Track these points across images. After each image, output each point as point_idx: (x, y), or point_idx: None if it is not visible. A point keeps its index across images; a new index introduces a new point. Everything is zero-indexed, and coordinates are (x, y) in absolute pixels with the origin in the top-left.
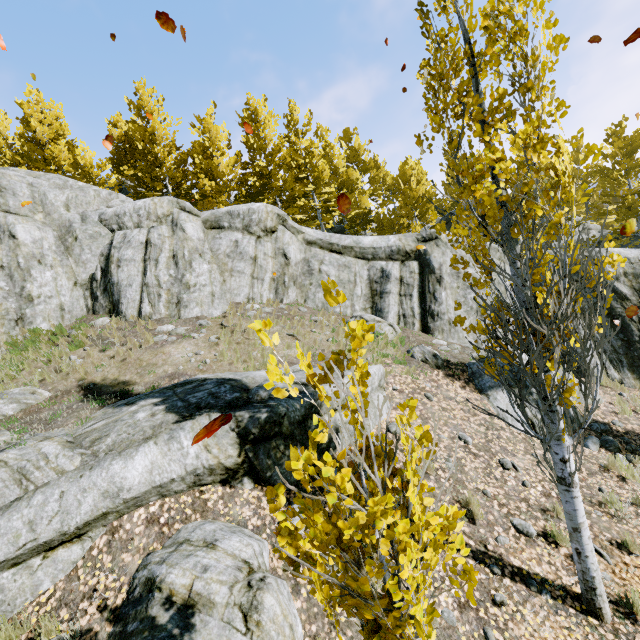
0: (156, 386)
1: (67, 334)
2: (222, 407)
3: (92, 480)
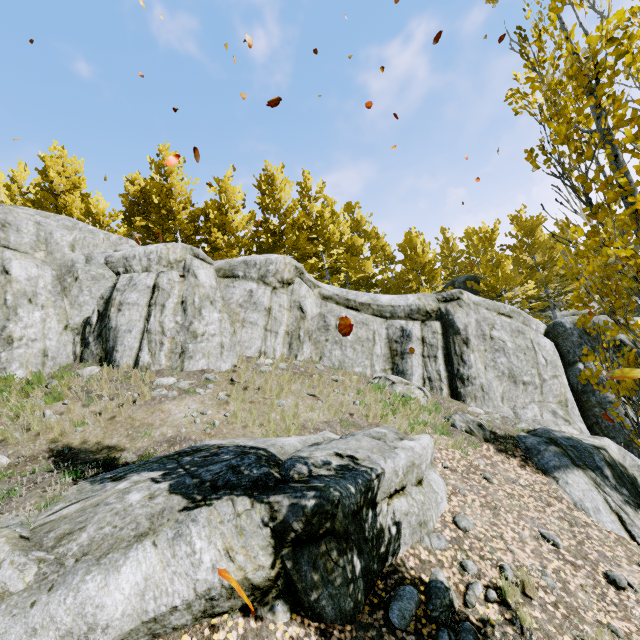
0: (151, 453)
1: (45, 384)
2: (247, 487)
3: (49, 611)
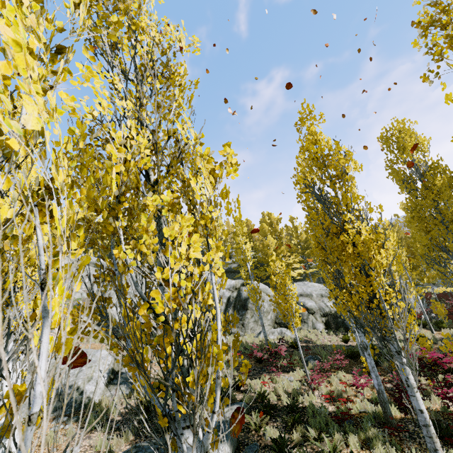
0: None
1: None
2: None
3: None
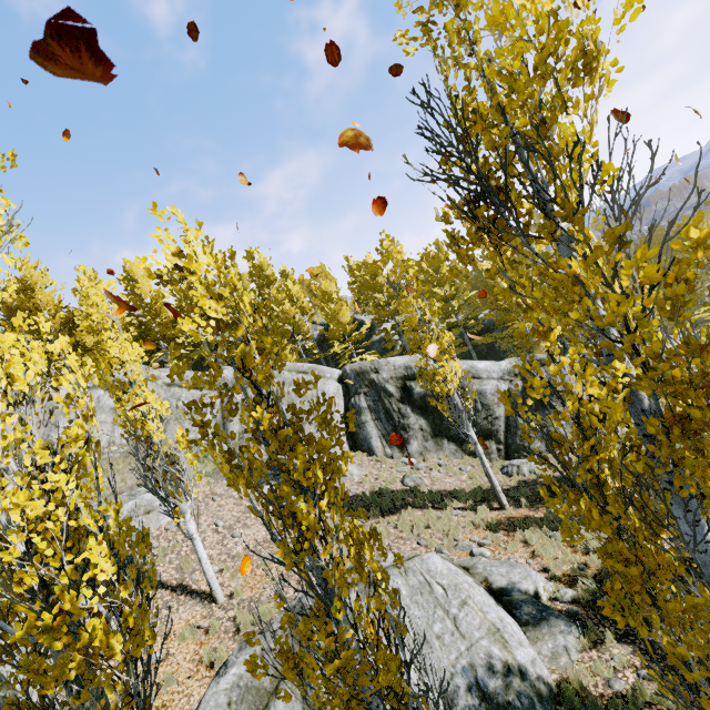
0: None
1: None
2: None
3: None
